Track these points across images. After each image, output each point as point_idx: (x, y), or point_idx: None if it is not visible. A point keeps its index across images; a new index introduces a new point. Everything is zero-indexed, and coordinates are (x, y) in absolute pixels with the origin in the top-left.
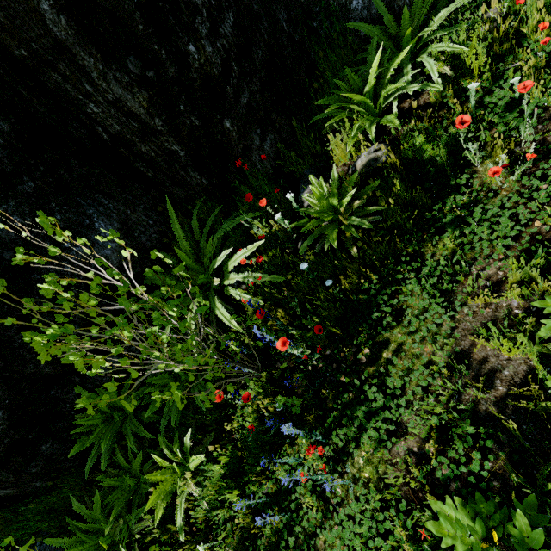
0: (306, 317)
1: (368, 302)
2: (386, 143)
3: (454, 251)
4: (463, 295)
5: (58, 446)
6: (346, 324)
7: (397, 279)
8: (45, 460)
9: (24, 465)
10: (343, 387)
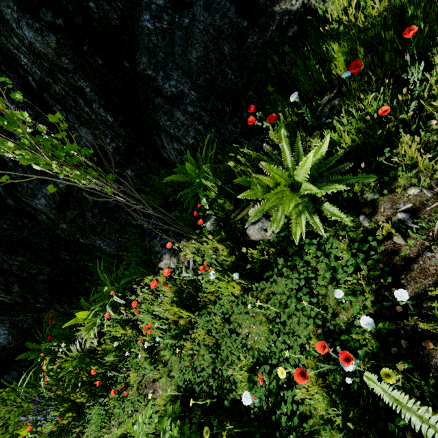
0: (61, 404)
1: (87, 406)
2: (99, 338)
3: (114, 405)
4: (105, 432)
5: None
6: (80, 410)
7: (98, 402)
8: None
9: None
10: (74, 437)
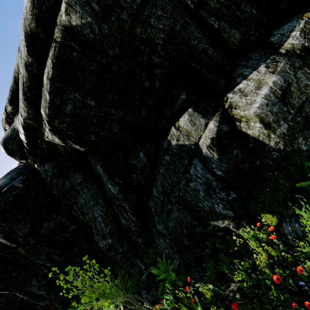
0: None
1: None
2: None
3: None
4: None
5: (67, 307)
6: None
7: None
8: (65, 308)
9: (62, 308)
10: None
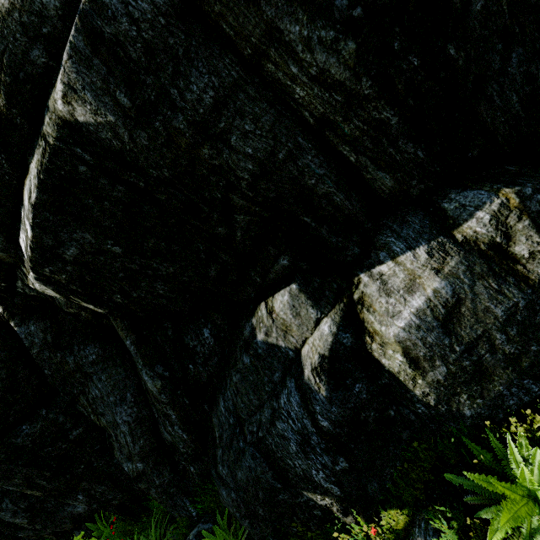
0: None
1: None
2: None
3: None
4: None
5: None
6: None
7: None
8: None
9: None
10: None
